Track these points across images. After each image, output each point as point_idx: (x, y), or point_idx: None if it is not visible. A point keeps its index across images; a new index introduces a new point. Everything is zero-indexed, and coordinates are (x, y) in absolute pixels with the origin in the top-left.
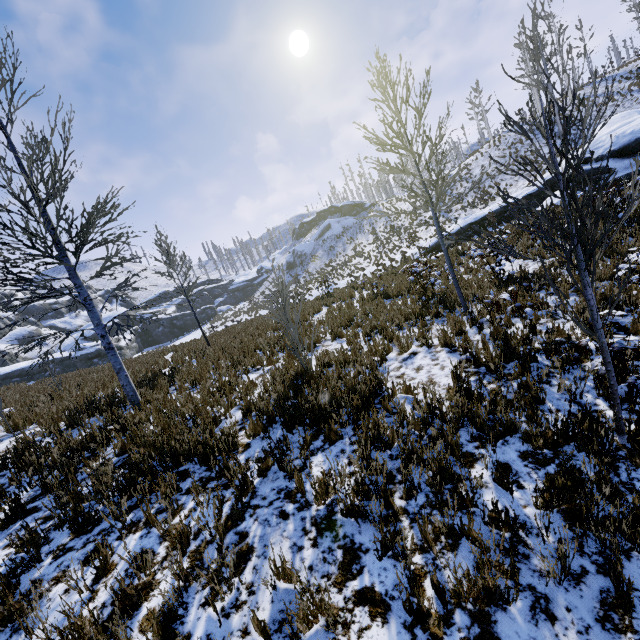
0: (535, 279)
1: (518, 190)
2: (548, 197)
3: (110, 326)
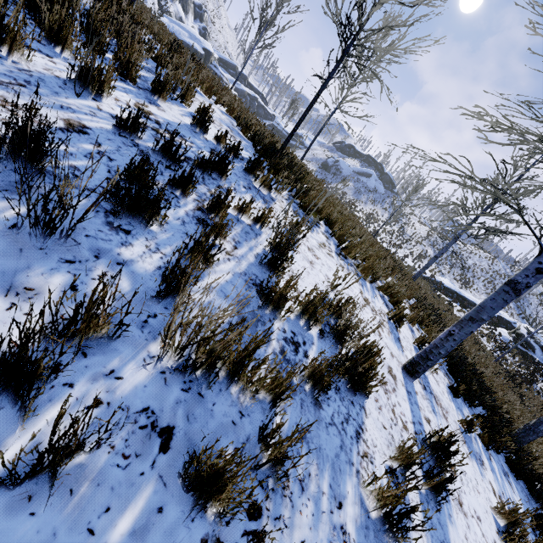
0: (511, 374)
1: (480, 299)
2: (501, 328)
3: (197, 51)
